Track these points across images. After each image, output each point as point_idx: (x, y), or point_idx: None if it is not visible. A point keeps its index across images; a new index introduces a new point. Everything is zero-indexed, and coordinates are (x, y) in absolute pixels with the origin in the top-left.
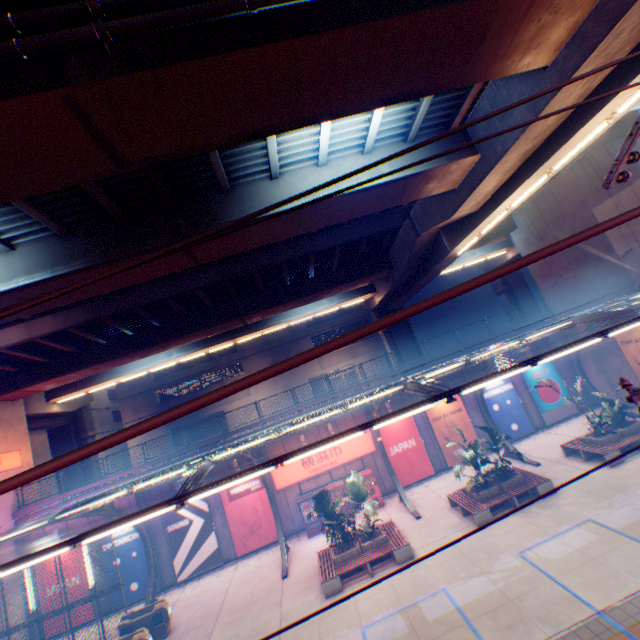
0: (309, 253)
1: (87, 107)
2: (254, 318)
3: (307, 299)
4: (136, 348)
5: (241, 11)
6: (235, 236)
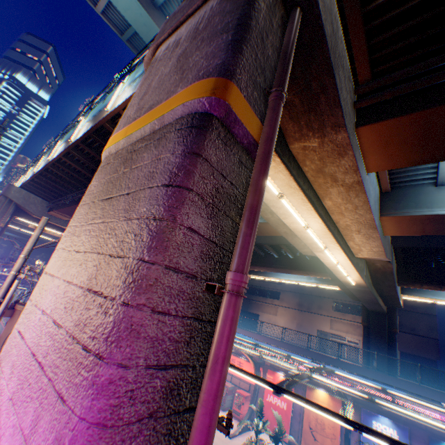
0: (261, 243)
1: None
2: None
3: (272, 269)
4: None
5: None
6: None
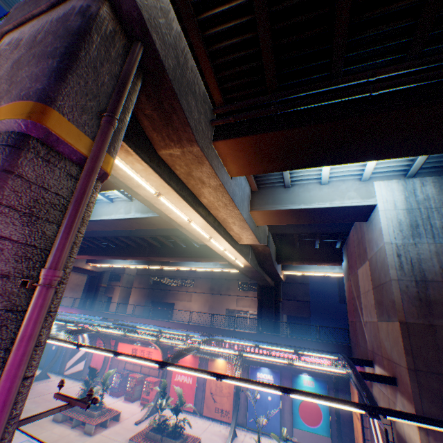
0: (168, 235)
1: None
2: (155, 259)
3: (181, 259)
4: (103, 254)
5: None
6: None
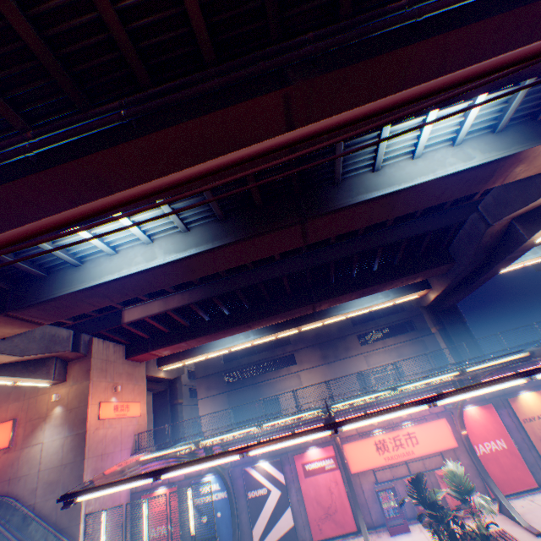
0: (378, 246)
1: (293, 102)
2: (322, 305)
3: (370, 289)
4: (230, 325)
5: (411, 20)
6: (341, 218)
